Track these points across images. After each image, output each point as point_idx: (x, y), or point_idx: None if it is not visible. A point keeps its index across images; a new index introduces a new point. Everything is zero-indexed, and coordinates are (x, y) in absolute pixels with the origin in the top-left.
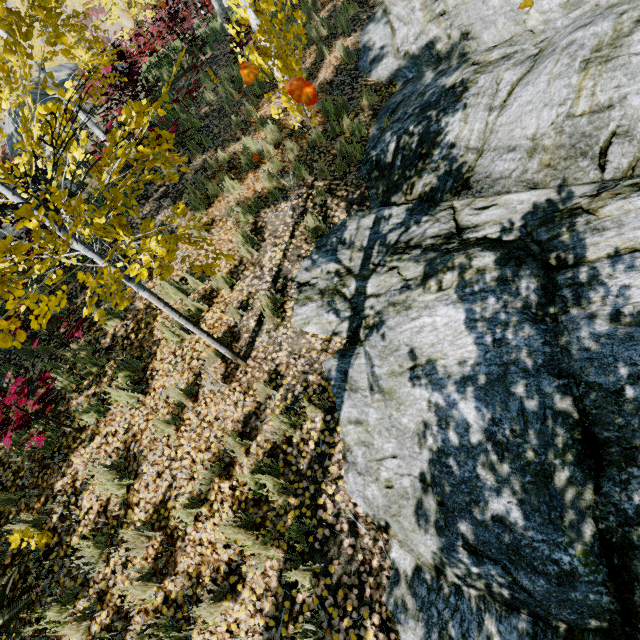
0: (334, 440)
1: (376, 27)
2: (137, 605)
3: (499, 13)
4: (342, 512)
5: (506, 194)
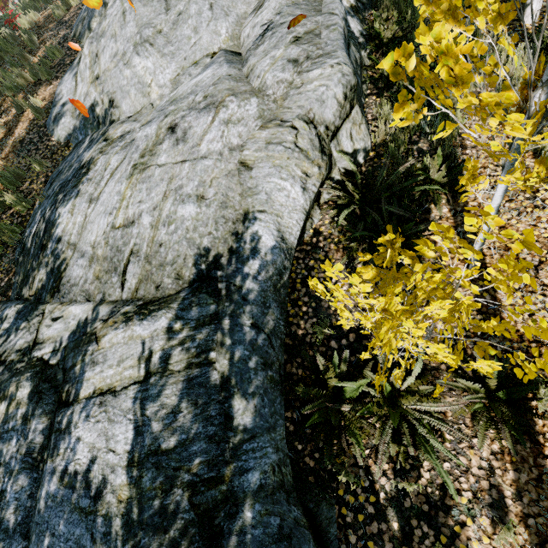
0: None
1: (68, 77)
2: None
3: (131, 84)
4: None
5: (73, 304)
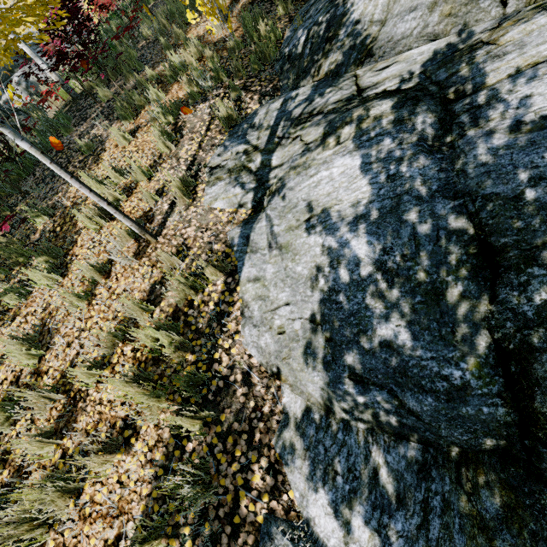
0: (233, 299)
1: None
2: (36, 463)
3: None
4: (237, 364)
5: (407, 51)
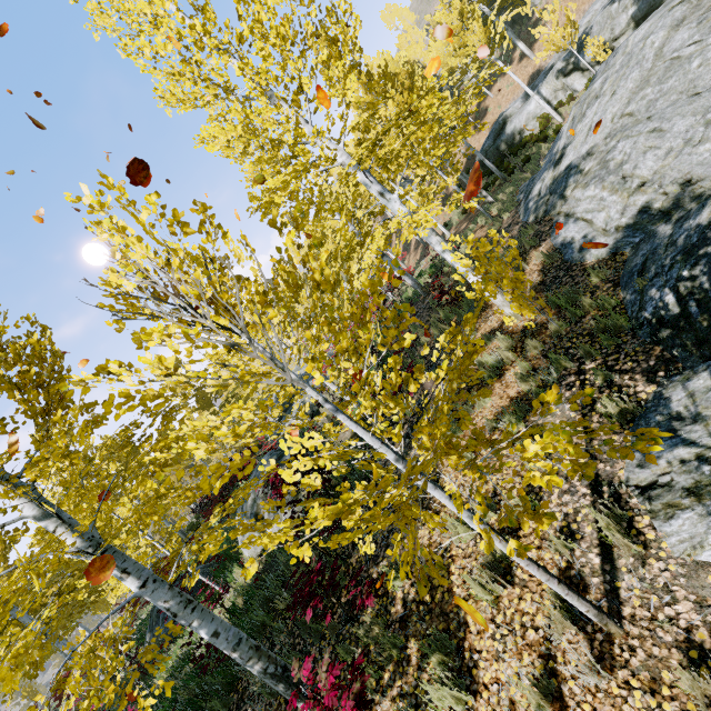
0: None
1: (565, 228)
2: None
3: None
4: None
5: None
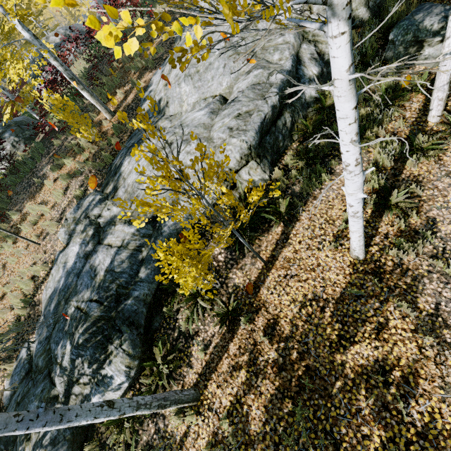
0: (47, 278)
1: (159, 72)
2: None
3: (177, 97)
4: (39, 299)
5: (115, 206)
